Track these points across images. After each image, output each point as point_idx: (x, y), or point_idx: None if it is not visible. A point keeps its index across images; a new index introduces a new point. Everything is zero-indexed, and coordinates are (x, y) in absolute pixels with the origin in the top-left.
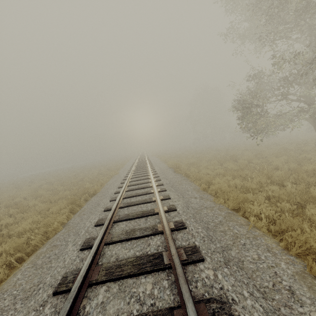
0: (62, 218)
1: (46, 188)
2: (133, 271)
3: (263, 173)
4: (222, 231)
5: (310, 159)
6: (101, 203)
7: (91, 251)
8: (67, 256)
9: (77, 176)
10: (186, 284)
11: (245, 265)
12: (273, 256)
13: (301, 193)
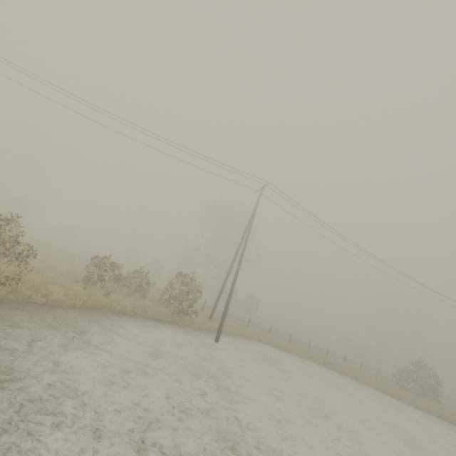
0: None
1: None
2: None
3: None
4: None
5: None
6: None
7: None
8: None
9: None
10: None
11: None
12: None
13: None
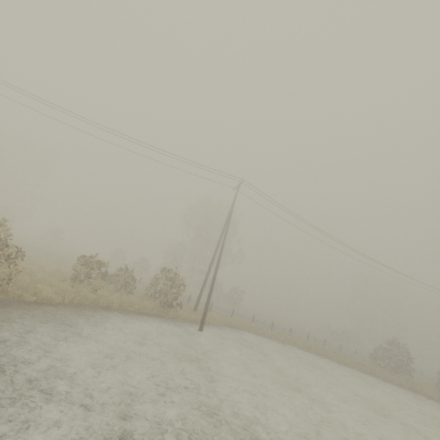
0: None
1: None
2: None
3: None
4: None
5: None
6: None
7: None
8: None
9: None
10: None
11: None
12: None
13: None
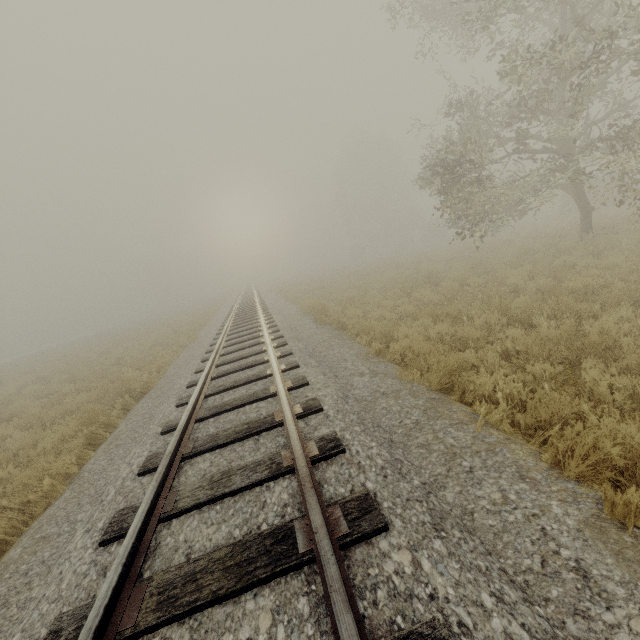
0: (66, 465)
1: (33, 394)
2: (224, 587)
3: (491, 303)
4: (423, 445)
5: (574, 265)
6: (158, 414)
7: (121, 551)
8: (69, 567)
9: (107, 356)
10: (350, 612)
11: (478, 522)
12: (532, 488)
13: (568, 337)
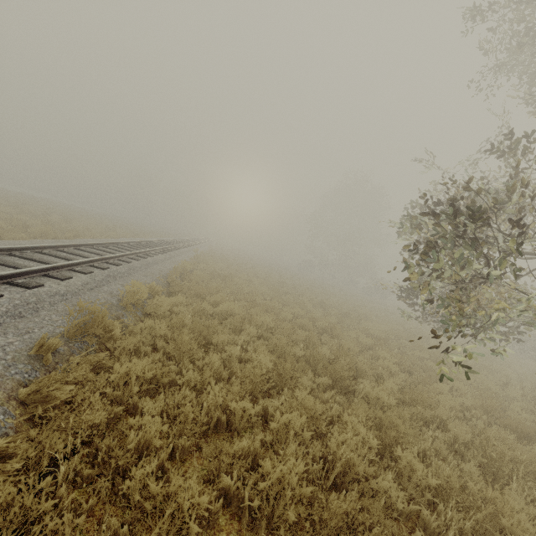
0: None
1: None
2: None
3: None
4: None
5: None
6: None
7: None
8: None
9: None
10: None
11: None
12: None
13: None
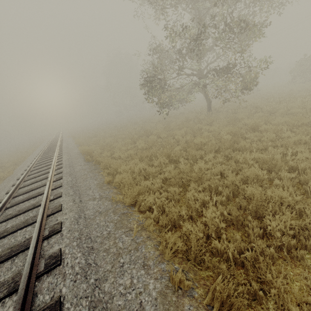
0: None
1: None
2: None
3: (164, 151)
4: (106, 249)
5: (202, 128)
6: None
7: None
8: None
9: None
10: None
11: (114, 304)
12: (146, 273)
13: (188, 171)
